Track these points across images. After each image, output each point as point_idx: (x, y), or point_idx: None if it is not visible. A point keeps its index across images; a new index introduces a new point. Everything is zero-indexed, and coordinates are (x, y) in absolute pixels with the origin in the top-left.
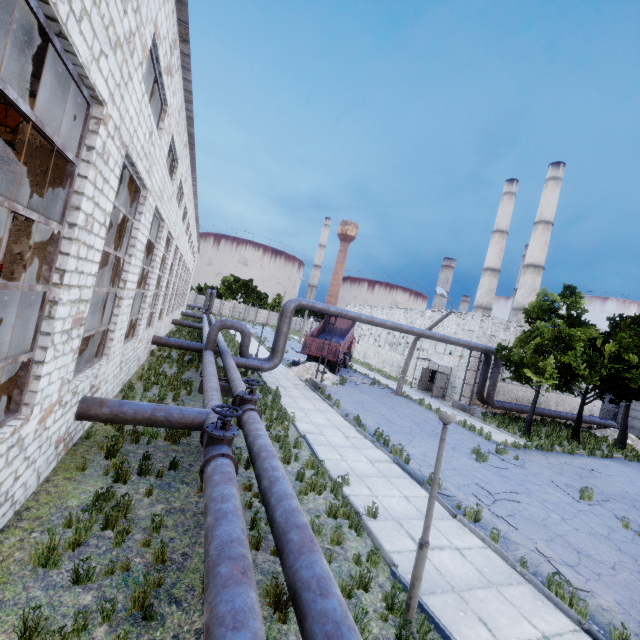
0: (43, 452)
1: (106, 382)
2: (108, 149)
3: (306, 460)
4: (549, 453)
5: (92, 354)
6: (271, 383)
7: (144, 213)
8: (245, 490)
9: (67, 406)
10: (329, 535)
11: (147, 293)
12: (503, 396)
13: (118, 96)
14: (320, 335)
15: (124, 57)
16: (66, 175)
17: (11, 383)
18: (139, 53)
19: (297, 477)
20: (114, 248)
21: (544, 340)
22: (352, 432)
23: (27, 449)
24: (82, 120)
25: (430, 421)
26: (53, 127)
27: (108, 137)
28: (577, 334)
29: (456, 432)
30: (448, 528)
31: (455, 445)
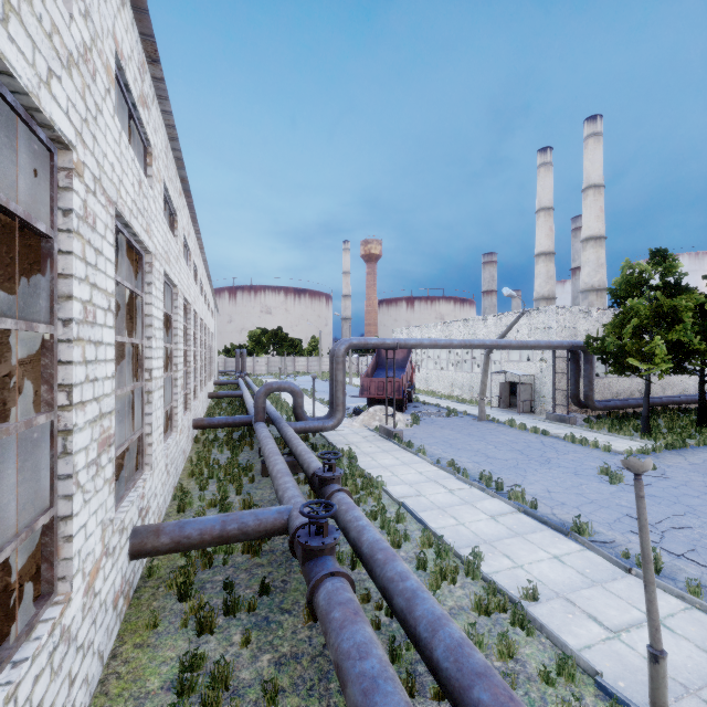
0: (99, 624)
1: (155, 496)
2: (91, 209)
3: (420, 538)
4: (683, 451)
5: (131, 467)
6: (338, 442)
7: (153, 283)
8: (362, 602)
9: (116, 551)
10: (491, 644)
11: (176, 375)
12: (601, 394)
13: (88, 136)
14: (375, 372)
15: (84, 81)
16: (43, 256)
17: (37, 548)
18: (102, 76)
19: (418, 565)
20: (127, 333)
21: (643, 320)
22: (454, 483)
23: (77, 636)
24: (47, 176)
25: (532, 444)
26: (13, 197)
27: (88, 193)
28: (681, 304)
29: (568, 451)
30: (629, 591)
31: (575, 468)
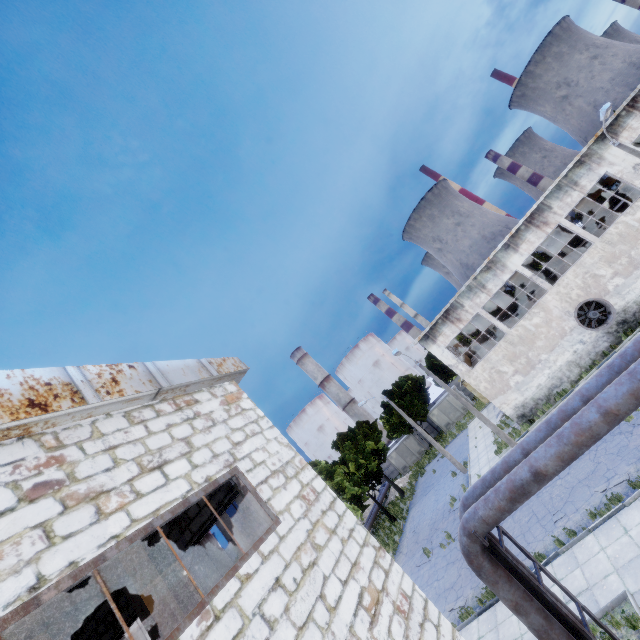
0: None
1: None
2: None
3: None
4: (399, 547)
5: None
6: None
7: None
8: None
9: None
10: None
11: None
12: None
13: None
14: None
15: None
16: None
17: None
18: None
19: None
20: None
21: None
22: None
23: None
24: None
25: None
26: None
27: None
28: (339, 480)
29: None
30: None
31: None
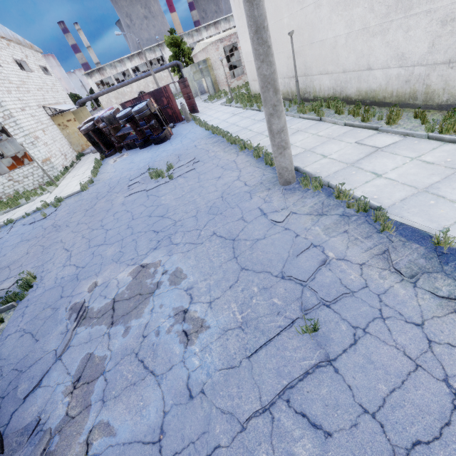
0: None
1: None
2: None
3: None
4: None
5: None
6: None
7: None
8: None
9: None
10: None
11: None
12: None
13: None
14: None
15: None
16: None
17: None
18: None
19: None
20: None
21: None
22: None
23: None
24: None
25: None
26: None
27: None
28: None
29: None
30: None
31: None
